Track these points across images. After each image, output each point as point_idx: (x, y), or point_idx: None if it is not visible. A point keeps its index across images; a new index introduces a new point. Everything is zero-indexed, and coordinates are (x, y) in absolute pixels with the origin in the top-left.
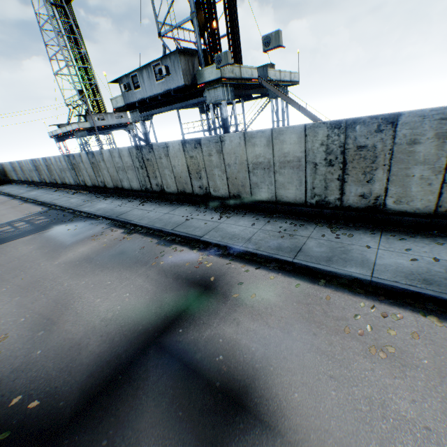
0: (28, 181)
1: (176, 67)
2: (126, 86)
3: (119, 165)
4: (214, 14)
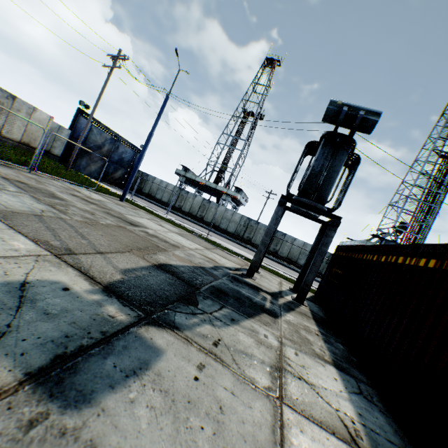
0: (199, 217)
1: None
2: None
3: None
4: (423, 240)
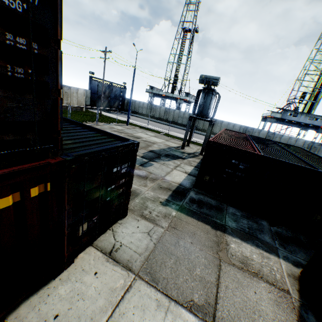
0: (165, 119)
1: (321, 120)
2: (291, 114)
3: (291, 143)
4: (317, 103)
